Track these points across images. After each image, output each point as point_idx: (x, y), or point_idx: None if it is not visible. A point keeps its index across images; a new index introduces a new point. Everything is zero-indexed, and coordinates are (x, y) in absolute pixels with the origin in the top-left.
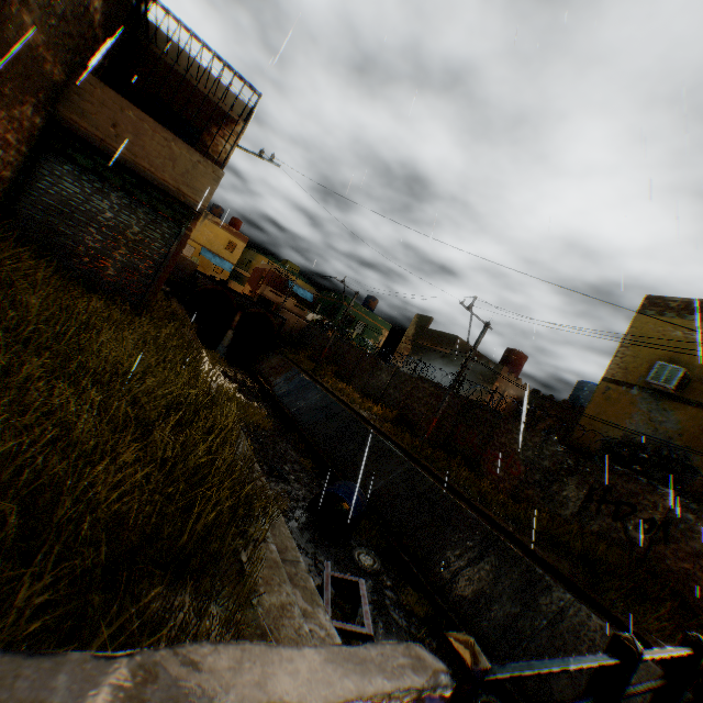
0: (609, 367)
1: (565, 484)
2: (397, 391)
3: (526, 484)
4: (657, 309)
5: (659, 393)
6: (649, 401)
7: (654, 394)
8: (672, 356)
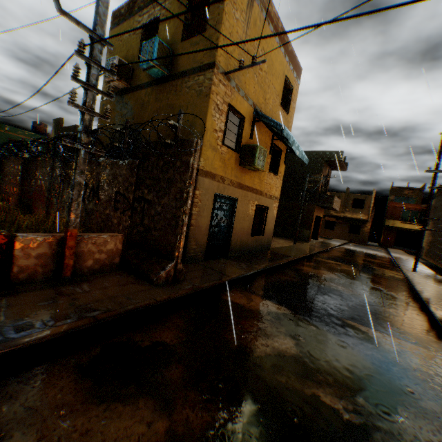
0: (103, 87)
1: (64, 191)
2: (3, 179)
3: (51, 206)
4: (117, 21)
5: (124, 91)
6: (120, 101)
7: (122, 94)
8: (126, 56)
